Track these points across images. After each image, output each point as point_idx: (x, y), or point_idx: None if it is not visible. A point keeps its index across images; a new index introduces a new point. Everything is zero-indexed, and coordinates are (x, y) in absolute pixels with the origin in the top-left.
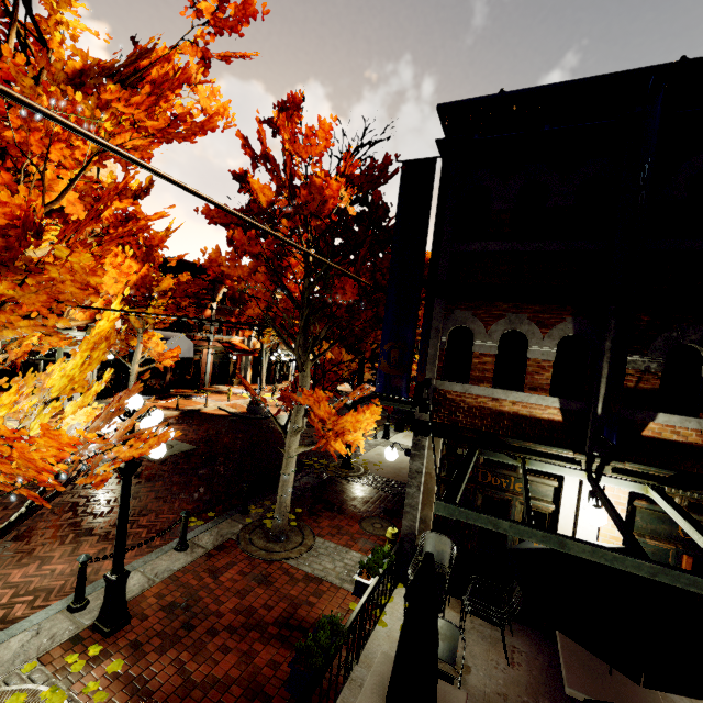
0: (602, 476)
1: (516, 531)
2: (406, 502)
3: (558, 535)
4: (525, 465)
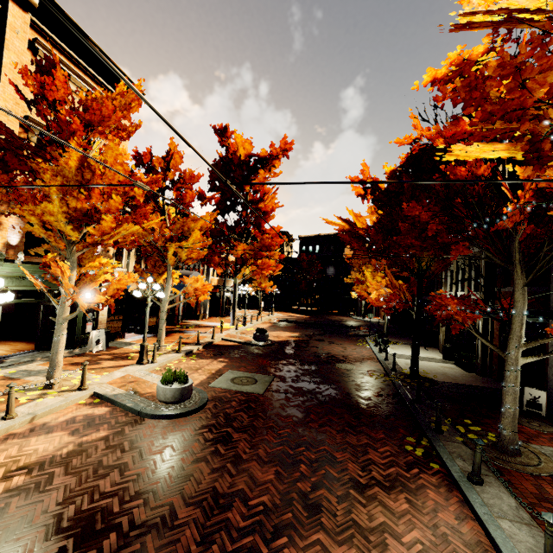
0: None
1: None
2: None
3: None
4: None
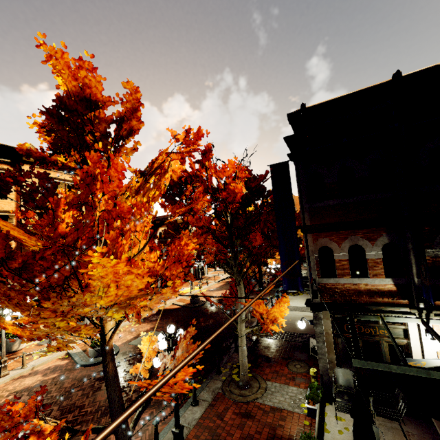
0: (429, 319)
1: (401, 369)
2: (318, 352)
3: (424, 369)
4: (384, 321)
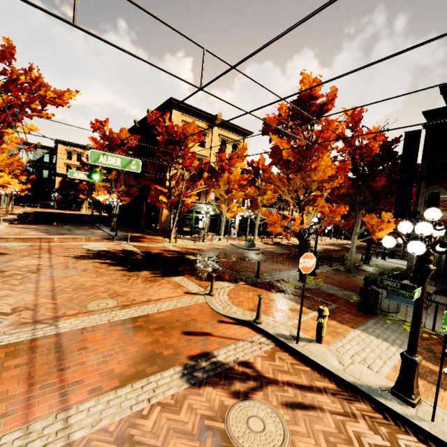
0: None
1: None
2: (408, 257)
3: None
4: None
